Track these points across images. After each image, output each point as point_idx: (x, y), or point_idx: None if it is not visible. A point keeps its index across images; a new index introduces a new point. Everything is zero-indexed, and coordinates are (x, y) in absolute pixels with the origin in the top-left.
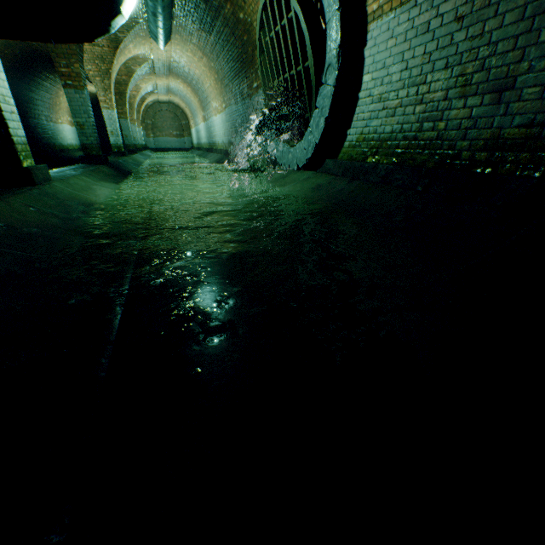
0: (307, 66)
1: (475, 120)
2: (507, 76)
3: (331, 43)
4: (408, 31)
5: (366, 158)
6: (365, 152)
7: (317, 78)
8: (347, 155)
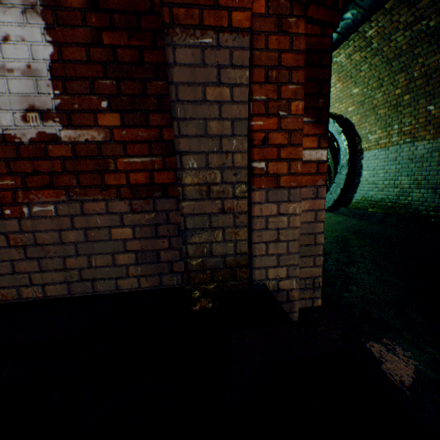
0: (328, 164)
1: (425, 199)
2: (436, 184)
3: (343, 157)
4: (385, 159)
5: (367, 209)
6: (366, 205)
7: (335, 170)
8: (354, 206)
